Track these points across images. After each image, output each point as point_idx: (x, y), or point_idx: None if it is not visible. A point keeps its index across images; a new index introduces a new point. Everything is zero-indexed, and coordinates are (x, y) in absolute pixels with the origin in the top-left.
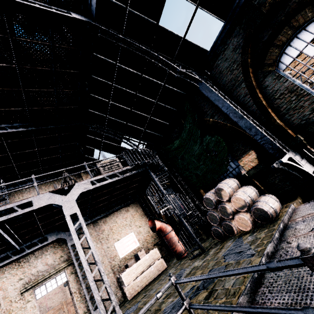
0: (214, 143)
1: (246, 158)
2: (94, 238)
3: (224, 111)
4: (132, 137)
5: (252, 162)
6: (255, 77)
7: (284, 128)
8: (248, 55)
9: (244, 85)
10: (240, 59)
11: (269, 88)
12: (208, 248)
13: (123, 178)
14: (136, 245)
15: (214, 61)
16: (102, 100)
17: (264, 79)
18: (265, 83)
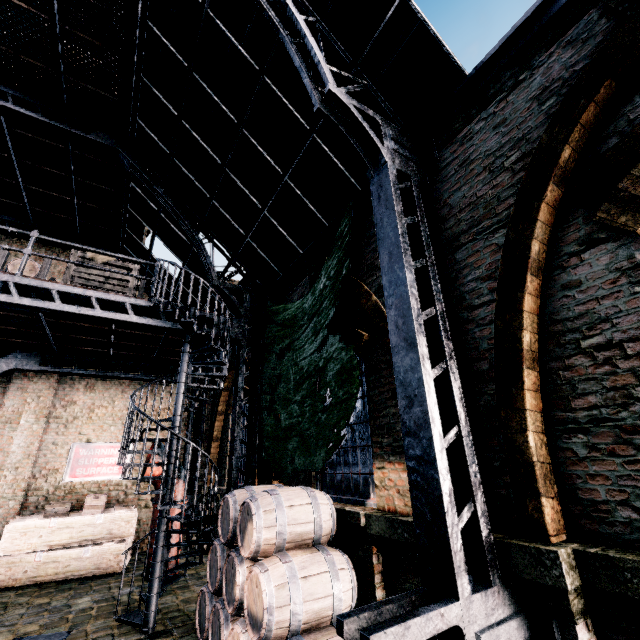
0: (340, 369)
1: (394, 472)
2: (39, 406)
3: (386, 289)
4: (219, 241)
5: (400, 497)
6: (556, 230)
7: (535, 481)
8: (573, 131)
9: (503, 238)
10: (540, 137)
11: (580, 296)
12: (169, 626)
13: (103, 318)
14: (118, 475)
15: (466, 118)
16: (166, 108)
17: (581, 252)
18: (578, 268)
